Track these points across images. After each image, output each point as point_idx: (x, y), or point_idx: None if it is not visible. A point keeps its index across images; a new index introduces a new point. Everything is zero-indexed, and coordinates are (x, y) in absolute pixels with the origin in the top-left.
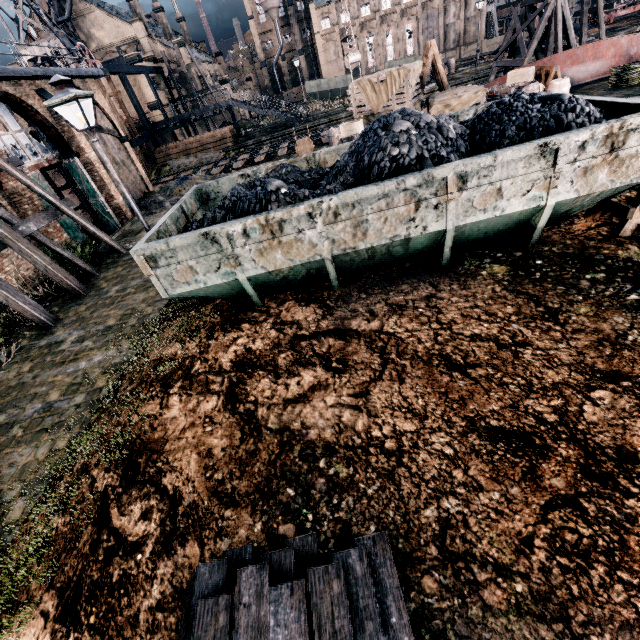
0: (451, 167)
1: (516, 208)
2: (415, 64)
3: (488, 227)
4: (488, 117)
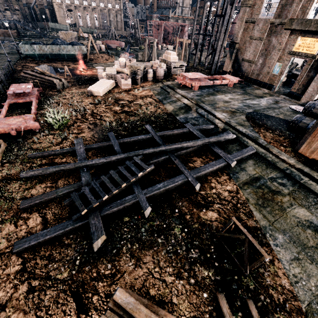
0: (63, 45)
1: (72, 53)
2: (74, 32)
3: (71, 55)
4: (70, 43)
